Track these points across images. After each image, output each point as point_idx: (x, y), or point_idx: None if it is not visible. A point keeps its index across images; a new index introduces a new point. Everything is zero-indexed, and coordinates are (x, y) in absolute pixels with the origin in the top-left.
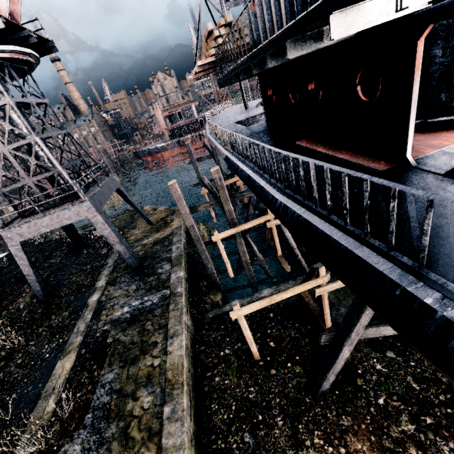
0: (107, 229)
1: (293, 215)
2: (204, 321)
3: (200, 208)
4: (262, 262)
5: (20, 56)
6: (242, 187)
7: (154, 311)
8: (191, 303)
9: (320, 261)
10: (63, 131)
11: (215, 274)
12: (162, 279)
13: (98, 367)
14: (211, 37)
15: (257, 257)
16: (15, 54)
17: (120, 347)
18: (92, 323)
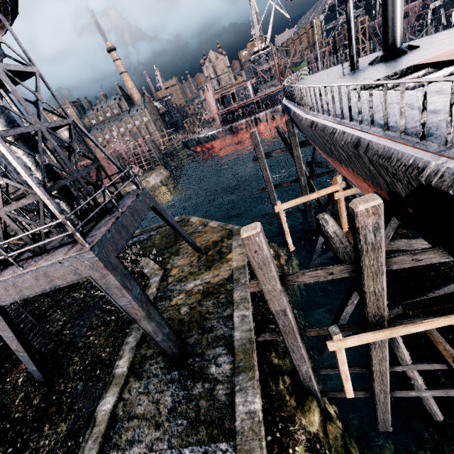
0: (125, 296)
1: None
2: None
3: (303, 277)
4: (409, 368)
5: None
6: (343, 201)
7: None
8: (272, 452)
9: None
10: (64, 121)
11: (311, 378)
12: (217, 399)
13: None
14: None
15: (403, 362)
16: None
17: None
18: None
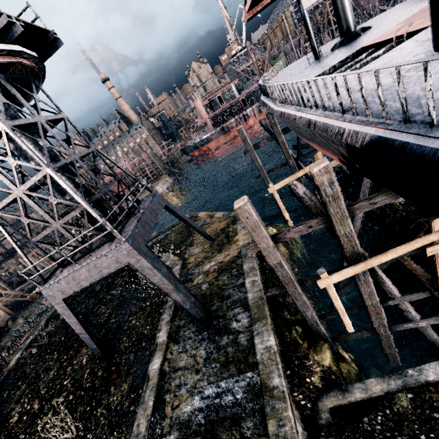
0: (156, 275)
1: None
2: (321, 420)
3: (289, 234)
4: (399, 301)
5: (6, 58)
6: None
7: (241, 424)
8: (291, 381)
9: None
10: (89, 150)
11: (317, 323)
12: (240, 344)
13: None
14: None
15: (392, 296)
16: None
17: None
18: (154, 419)
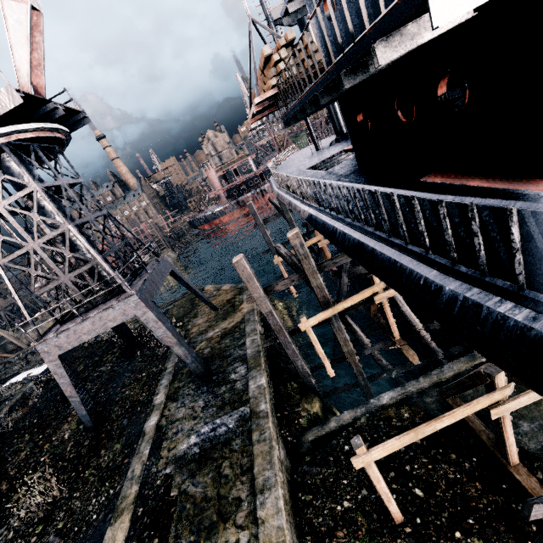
0: (161, 328)
1: (500, 322)
2: (303, 449)
3: (278, 286)
4: (371, 350)
5: (47, 133)
6: (326, 248)
7: (231, 443)
8: (281, 421)
9: (541, 392)
10: (102, 212)
11: (307, 373)
12: (237, 389)
13: (160, 542)
14: (268, 65)
15: (365, 345)
16: (40, 132)
17: (189, 505)
18: (150, 462)
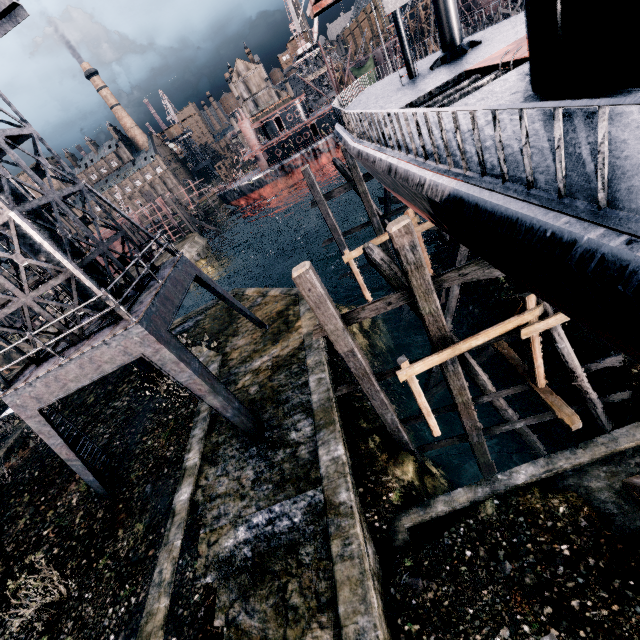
0: (184, 371)
1: None
2: (398, 542)
3: (364, 312)
4: (495, 397)
5: None
6: (420, 238)
7: (299, 551)
8: (364, 500)
9: None
10: (76, 187)
11: (399, 428)
12: (301, 458)
13: None
14: None
15: (486, 391)
16: None
17: None
18: (184, 561)
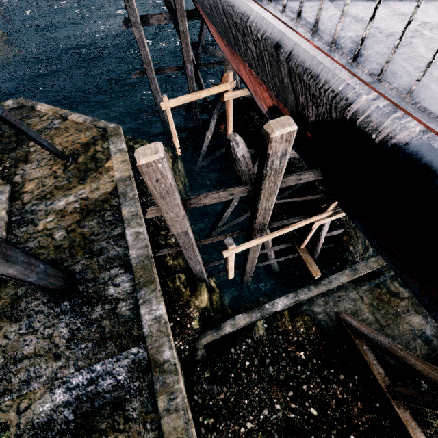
0: None
1: None
2: (197, 357)
3: (206, 199)
4: (269, 250)
5: None
6: (231, 103)
7: (125, 407)
8: (174, 332)
9: None
10: None
11: (203, 272)
12: (121, 315)
13: None
14: None
15: (267, 247)
16: None
17: None
18: None
